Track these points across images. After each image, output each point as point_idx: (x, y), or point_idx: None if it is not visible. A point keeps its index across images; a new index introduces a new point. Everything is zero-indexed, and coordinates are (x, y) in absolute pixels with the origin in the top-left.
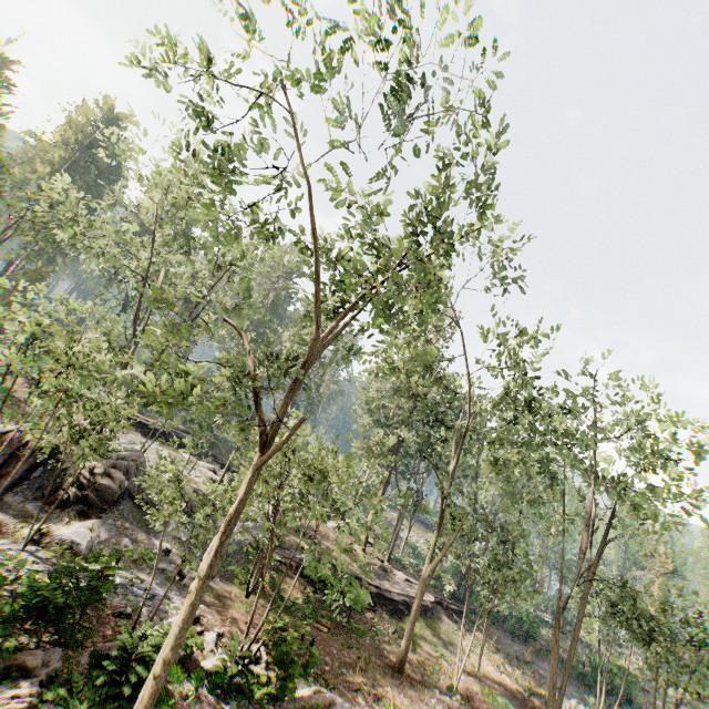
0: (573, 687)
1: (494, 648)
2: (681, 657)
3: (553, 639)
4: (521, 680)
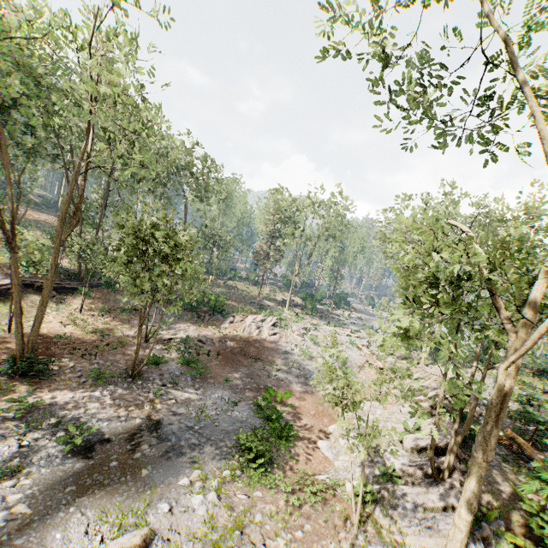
0: (174, 316)
1: (99, 308)
2: (188, 273)
3: (14, 285)
4: (93, 326)
